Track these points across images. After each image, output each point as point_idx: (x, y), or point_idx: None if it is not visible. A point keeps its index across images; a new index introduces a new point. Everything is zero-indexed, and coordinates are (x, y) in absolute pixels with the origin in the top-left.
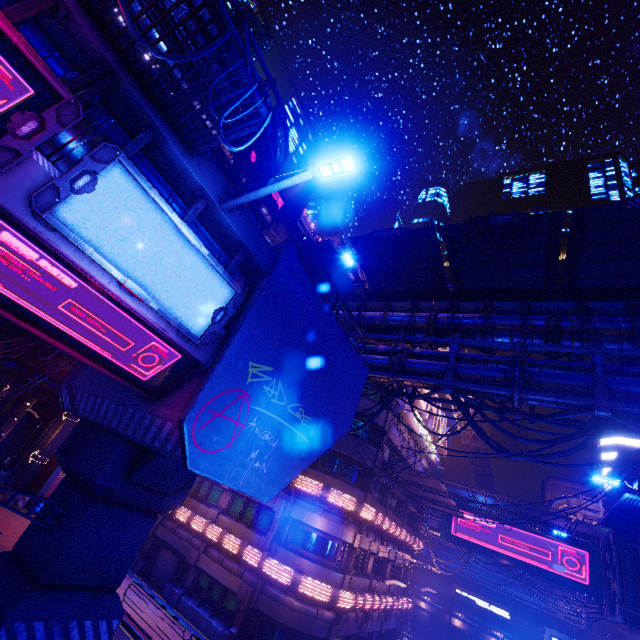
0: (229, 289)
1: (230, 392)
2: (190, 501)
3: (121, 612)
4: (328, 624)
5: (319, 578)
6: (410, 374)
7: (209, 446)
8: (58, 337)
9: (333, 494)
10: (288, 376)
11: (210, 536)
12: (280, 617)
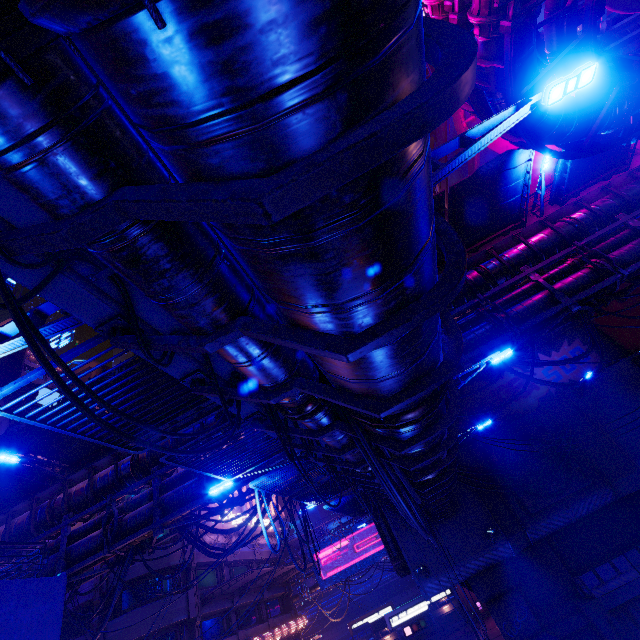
0: None
1: None
2: None
3: None
4: None
5: None
6: (128, 534)
7: None
8: None
9: None
10: None
11: None
12: None
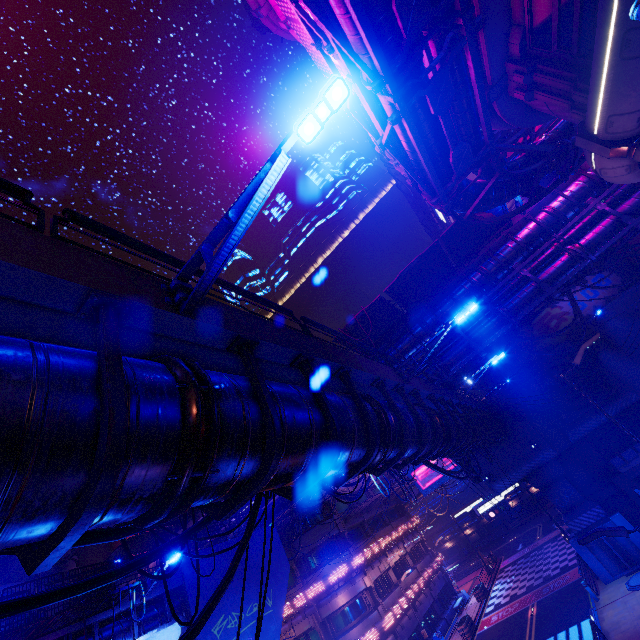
0: (176, 624)
1: None
2: None
3: None
4: None
5: (366, 630)
6: None
7: None
8: None
9: (331, 577)
10: (234, 604)
11: None
12: None
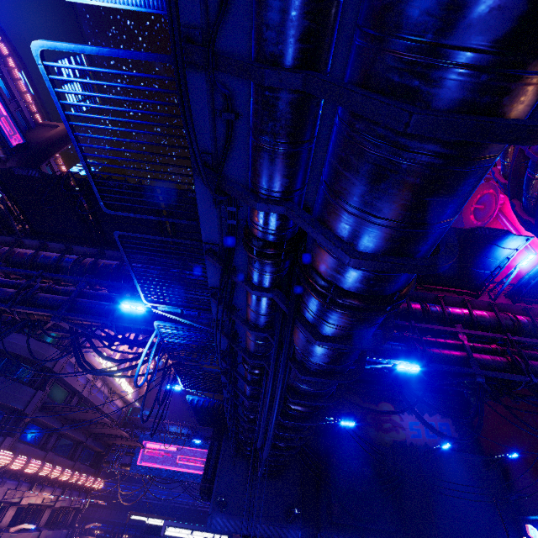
0: None
1: None
2: None
3: None
4: None
5: None
6: (33, 306)
7: None
8: None
9: None
10: None
11: None
12: None
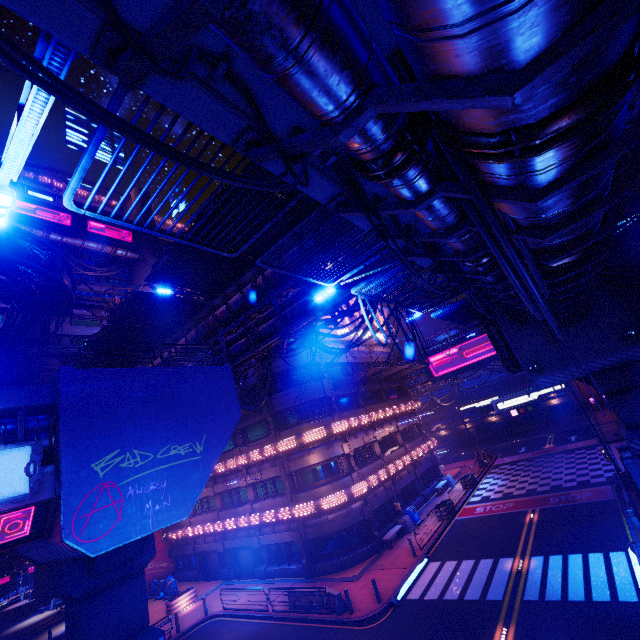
0: (23, 449)
1: (90, 494)
2: (230, 512)
3: (161, 632)
4: (359, 510)
5: (334, 491)
6: (265, 340)
7: (100, 533)
8: None
9: (306, 437)
10: (140, 440)
11: (255, 523)
12: (325, 532)
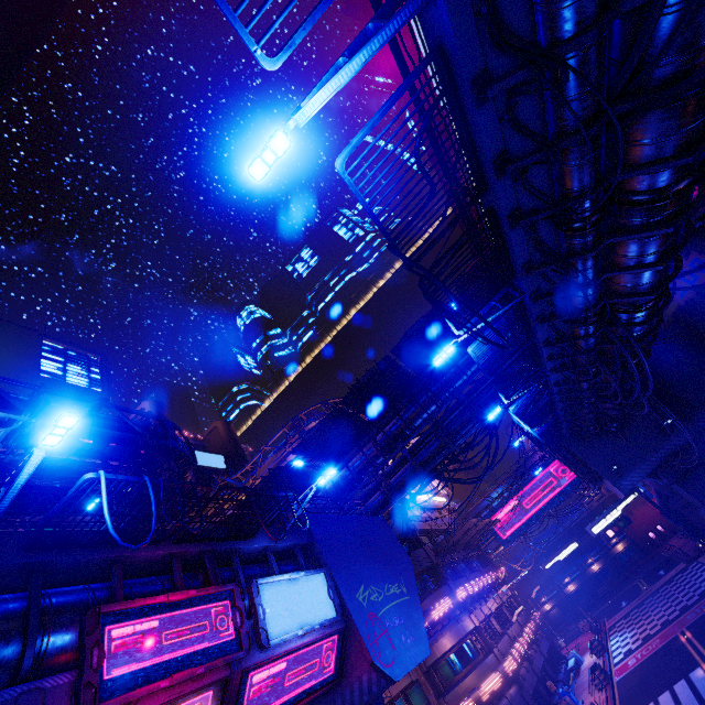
0: (321, 575)
1: (367, 622)
2: None
3: None
4: (519, 696)
5: (485, 676)
6: (401, 489)
7: (390, 660)
8: (292, 703)
9: (434, 612)
10: (370, 578)
11: None
12: None
